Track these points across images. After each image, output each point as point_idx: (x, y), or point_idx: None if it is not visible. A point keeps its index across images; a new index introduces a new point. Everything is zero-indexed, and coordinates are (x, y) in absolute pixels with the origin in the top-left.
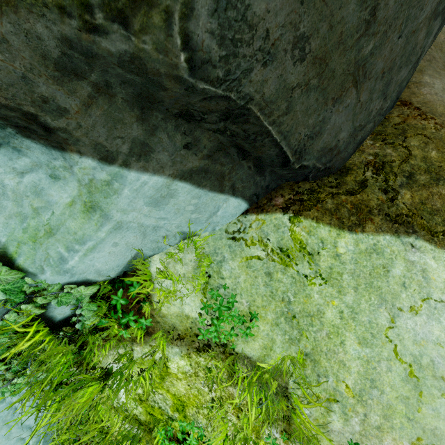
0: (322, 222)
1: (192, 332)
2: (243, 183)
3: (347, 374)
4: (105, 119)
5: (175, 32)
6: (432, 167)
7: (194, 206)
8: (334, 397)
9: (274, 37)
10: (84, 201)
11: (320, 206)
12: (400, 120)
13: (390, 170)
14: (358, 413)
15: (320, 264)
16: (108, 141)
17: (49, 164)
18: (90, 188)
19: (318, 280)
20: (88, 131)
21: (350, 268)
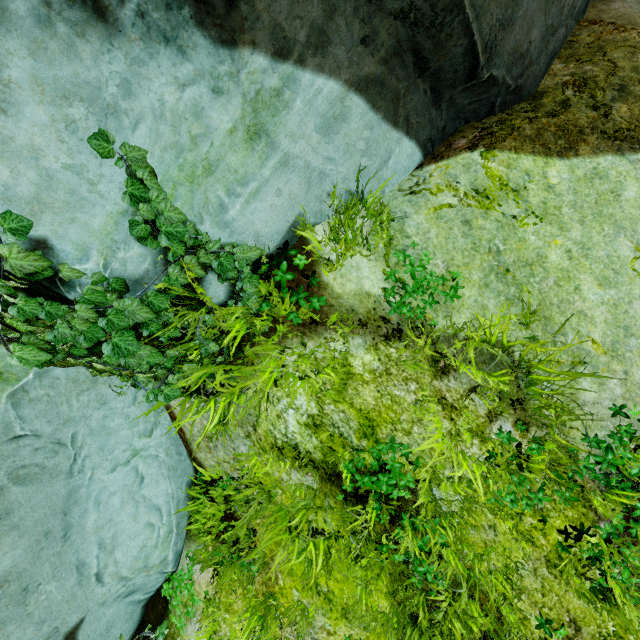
0: (522, 152)
1: (376, 314)
2: (418, 118)
3: (591, 326)
4: None
5: None
6: None
7: (365, 143)
8: (580, 358)
9: None
10: (247, 126)
11: (517, 134)
12: (593, 39)
13: (595, 85)
14: (615, 372)
15: (530, 200)
16: (288, 22)
17: (213, 72)
18: (256, 104)
19: (530, 219)
20: (271, 2)
21: (569, 200)
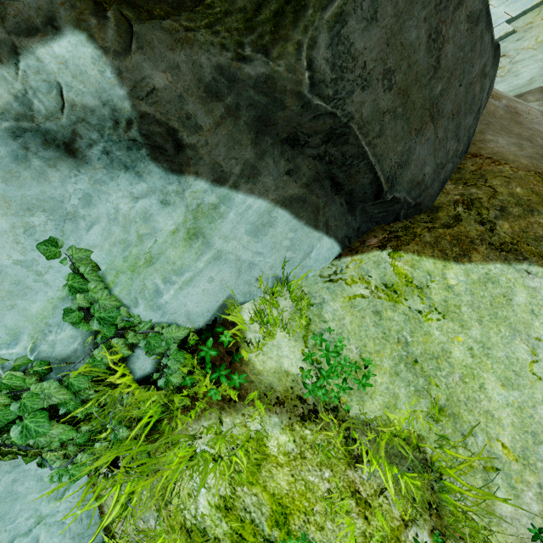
0: (424, 255)
1: (293, 393)
2: (336, 222)
3: (499, 428)
4: (227, 139)
5: (303, 57)
6: (522, 201)
7: (290, 241)
8: (492, 463)
9: (370, 68)
10: (188, 229)
11: (419, 240)
12: (476, 168)
13: (480, 205)
14: (529, 484)
15: (433, 297)
16: (225, 161)
17: (163, 190)
18: (197, 213)
19: (434, 315)
20: (212, 149)
21: (467, 300)
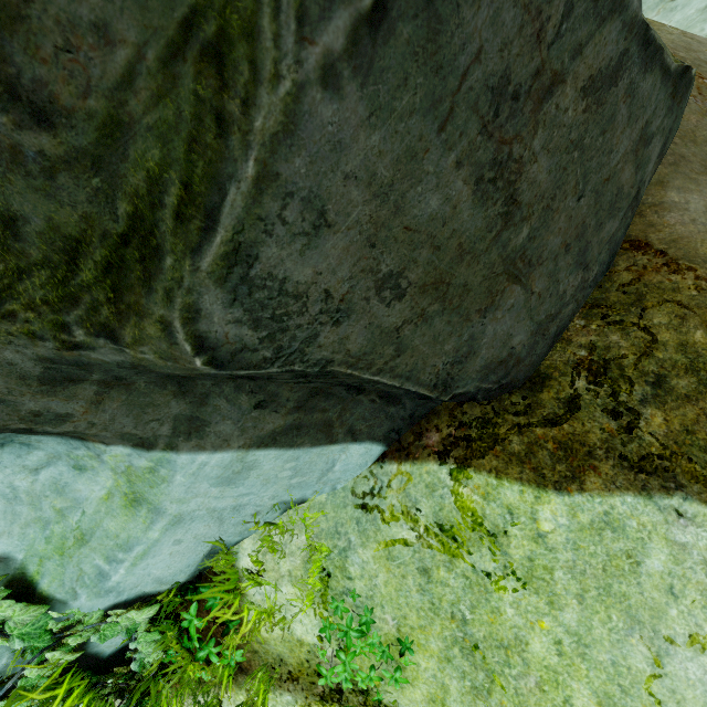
0: (506, 476)
1: (310, 667)
2: (368, 422)
3: None
4: (127, 409)
5: (180, 339)
6: (700, 360)
7: (291, 470)
8: None
9: (342, 293)
10: (124, 493)
11: (501, 449)
12: (632, 277)
13: (619, 373)
14: None
15: (511, 552)
16: (139, 428)
17: (70, 453)
18: (129, 476)
19: (509, 582)
20: (106, 425)
21: (566, 559)
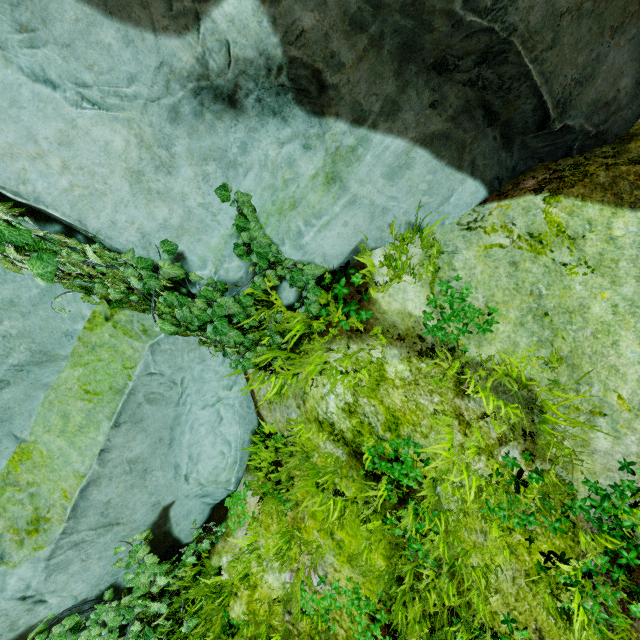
0: (590, 199)
1: (414, 332)
2: (485, 161)
3: (620, 382)
4: (369, 74)
5: None
6: None
7: (427, 184)
8: (600, 410)
9: None
10: (326, 173)
11: (588, 181)
12: None
13: None
14: (636, 430)
15: (586, 250)
16: (365, 99)
17: (305, 134)
18: (335, 157)
19: (581, 269)
20: (353, 87)
21: (631, 254)
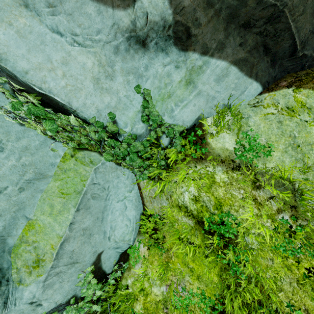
0: None
1: (229, 158)
2: (262, 73)
3: None
4: (212, 29)
5: None
6: None
7: (235, 84)
8: None
9: None
10: (186, 80)
11: None
12: None
13: None
14: None
15: None
16: (209, 42)
17: (176, 60)
18: (191, 71)
19: None
20: (204, 35)
21: None
